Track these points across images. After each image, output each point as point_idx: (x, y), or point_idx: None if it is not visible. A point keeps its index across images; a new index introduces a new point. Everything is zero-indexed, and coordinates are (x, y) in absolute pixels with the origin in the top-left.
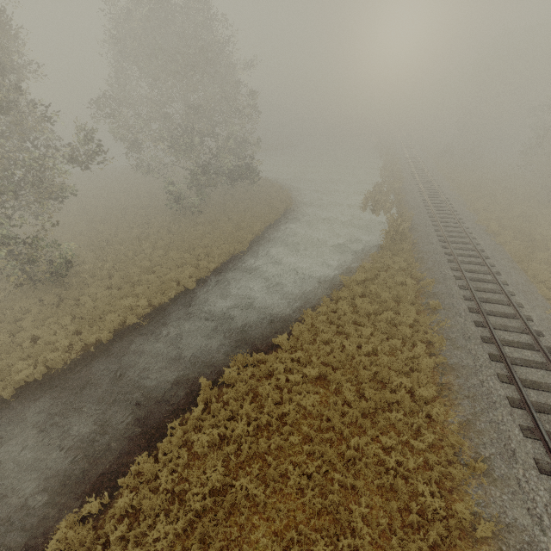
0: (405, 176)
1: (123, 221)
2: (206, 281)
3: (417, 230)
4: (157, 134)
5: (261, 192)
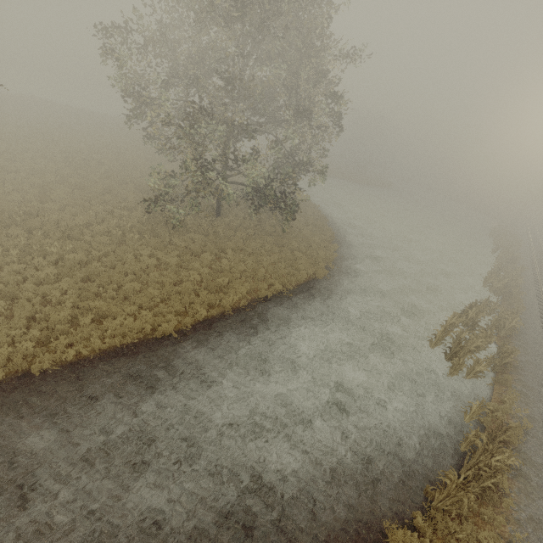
0: (527, 303)
1: (95, 197)
2: (28, 384)
3: (529, 486)
4: (186, 104)
5: (299, 233)
